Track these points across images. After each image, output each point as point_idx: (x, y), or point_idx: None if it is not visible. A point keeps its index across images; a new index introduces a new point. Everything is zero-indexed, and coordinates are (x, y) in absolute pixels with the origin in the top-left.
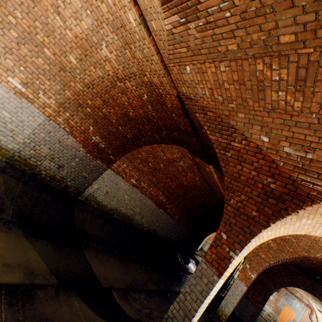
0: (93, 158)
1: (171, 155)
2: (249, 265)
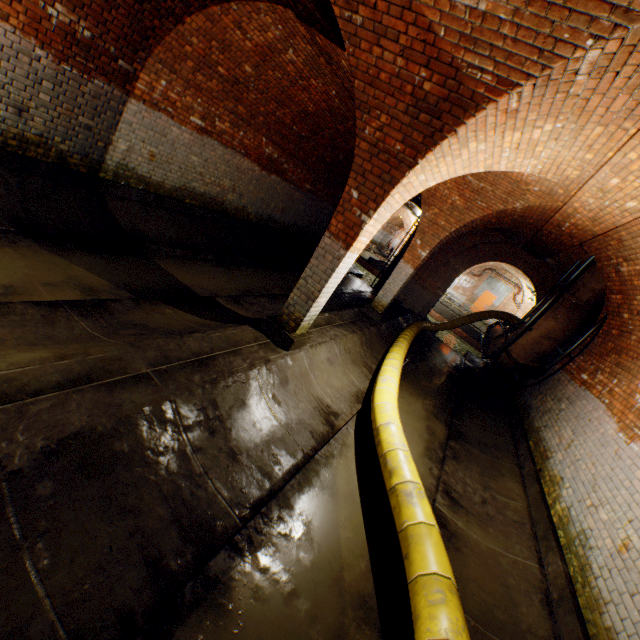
0: (82, 75)
1: (262, 36)
2: (420, 241)
